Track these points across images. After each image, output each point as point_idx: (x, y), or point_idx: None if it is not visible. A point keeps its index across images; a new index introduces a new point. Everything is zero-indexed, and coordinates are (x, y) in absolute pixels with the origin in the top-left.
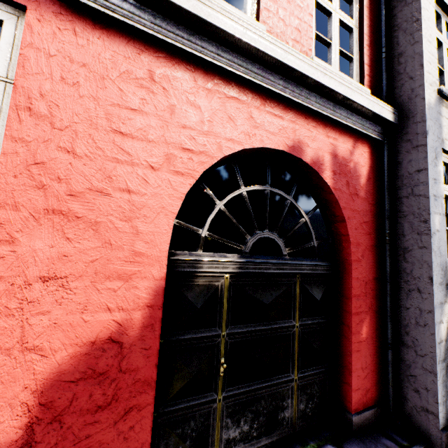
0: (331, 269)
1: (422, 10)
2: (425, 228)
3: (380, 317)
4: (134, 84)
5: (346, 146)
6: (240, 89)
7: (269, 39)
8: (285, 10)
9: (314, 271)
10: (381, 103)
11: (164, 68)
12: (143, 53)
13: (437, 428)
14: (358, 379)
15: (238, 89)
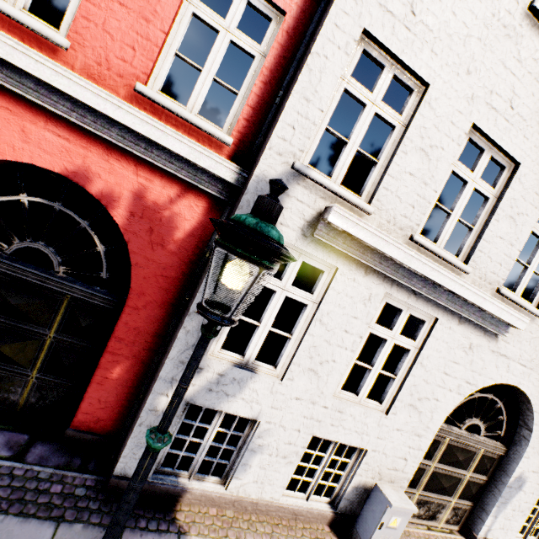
0: (115, 305)
1: (312, 56)
2: (190, 304)
3: (149, 370)
4: None
5: (166, 192)
6: (16, 100)
7: (37, 57)
8: (119, 22)
9: (89, 299)
10: (217, 157)
11: None
12: None
13: (113, 473)
14: (89, 406)
15: (13, 100)
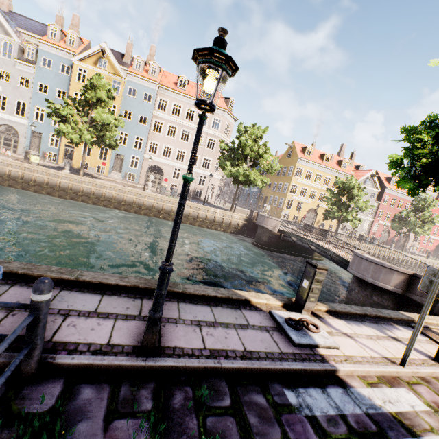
0: None
1: None
2: None
3: None
4: (435, 241)
5: None
6: None
7: None
8: None
9: (438, 249)
10: None
11: (437, 240)
12: (436, 240)
13: None
14: None
15: None
